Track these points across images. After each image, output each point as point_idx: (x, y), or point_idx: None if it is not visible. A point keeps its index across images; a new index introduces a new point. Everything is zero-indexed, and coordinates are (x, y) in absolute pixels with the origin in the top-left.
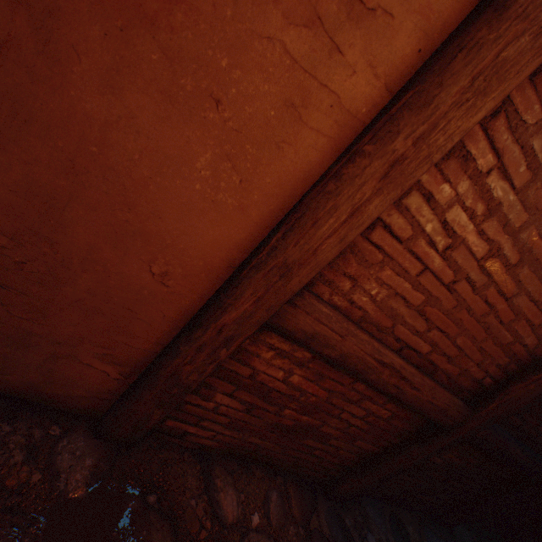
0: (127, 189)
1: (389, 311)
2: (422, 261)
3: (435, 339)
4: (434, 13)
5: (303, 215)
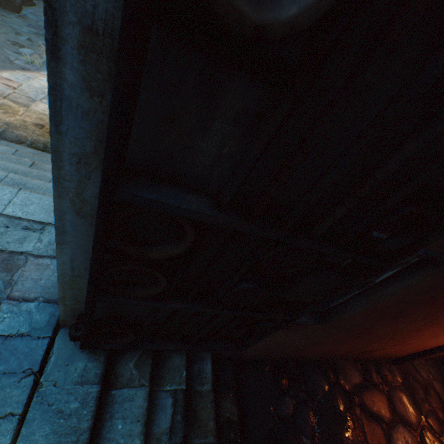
0: None
1: None
2: None
3: None
4: None
5: None
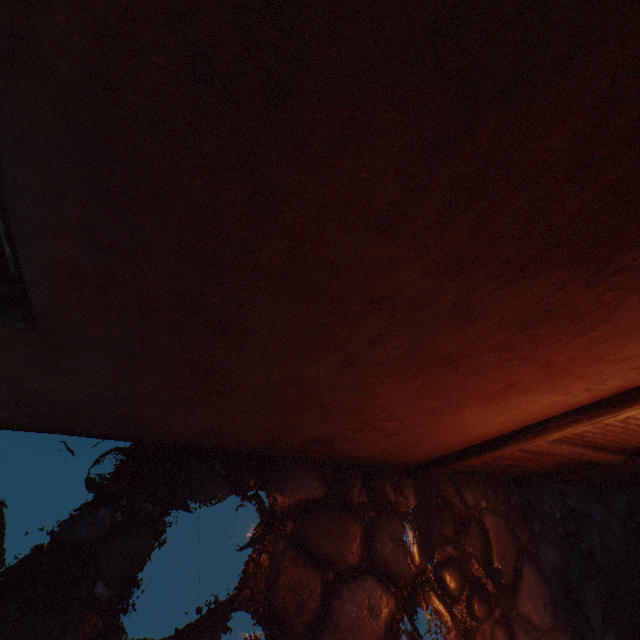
0: (464, 426)
1: (581, 435)
2: (605, 423)
3: (608, 438)
4: (625, 385)
5: (546, 432)
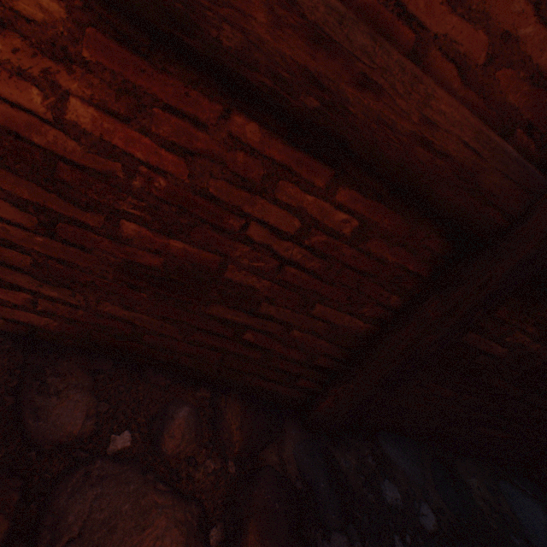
0: None
1: None
2: None
3: None
4: None
5: None
